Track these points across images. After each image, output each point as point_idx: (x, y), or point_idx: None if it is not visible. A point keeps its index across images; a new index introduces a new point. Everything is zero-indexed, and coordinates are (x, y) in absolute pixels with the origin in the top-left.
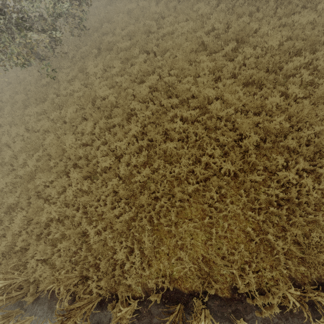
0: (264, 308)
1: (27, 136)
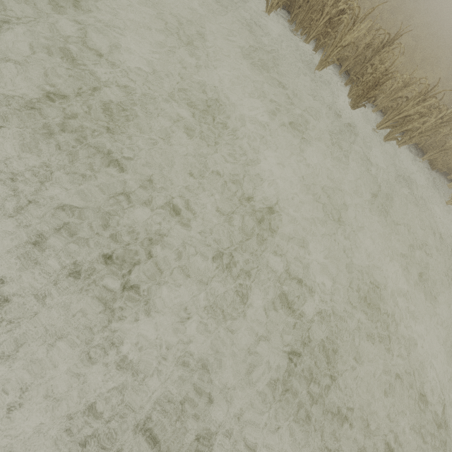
0: (431, 166)
1: None
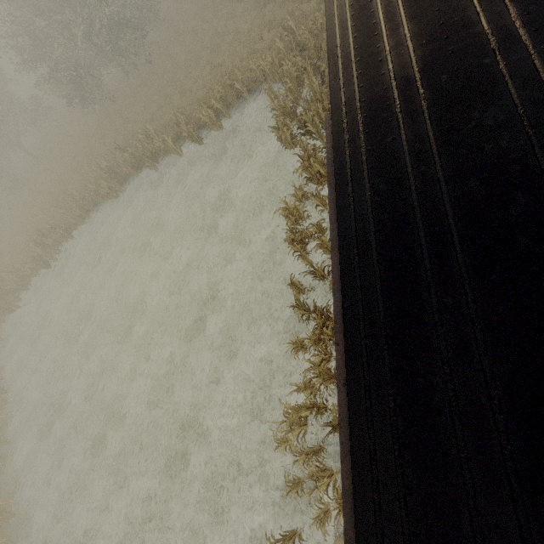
0: (257, 89)
1: (143, 106)
